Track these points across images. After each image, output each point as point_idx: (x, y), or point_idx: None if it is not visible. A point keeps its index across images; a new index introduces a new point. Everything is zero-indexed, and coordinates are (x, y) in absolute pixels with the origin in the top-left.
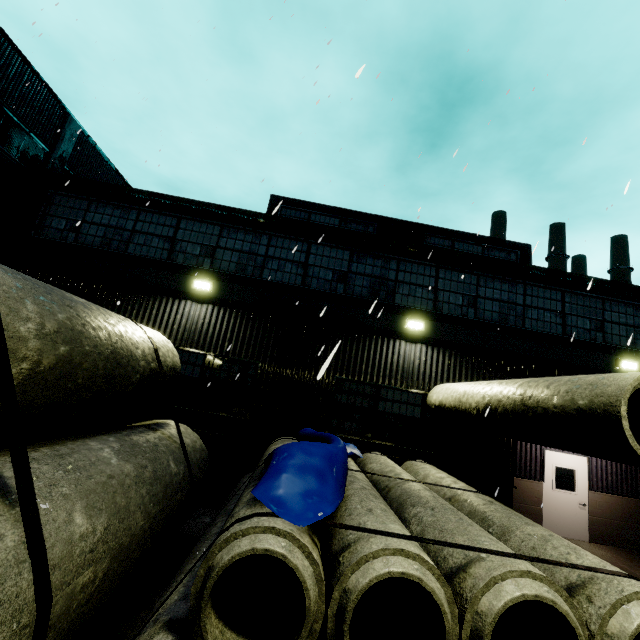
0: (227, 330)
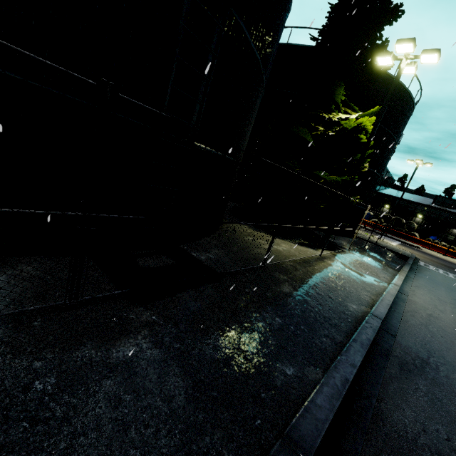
0: (422, 223)
